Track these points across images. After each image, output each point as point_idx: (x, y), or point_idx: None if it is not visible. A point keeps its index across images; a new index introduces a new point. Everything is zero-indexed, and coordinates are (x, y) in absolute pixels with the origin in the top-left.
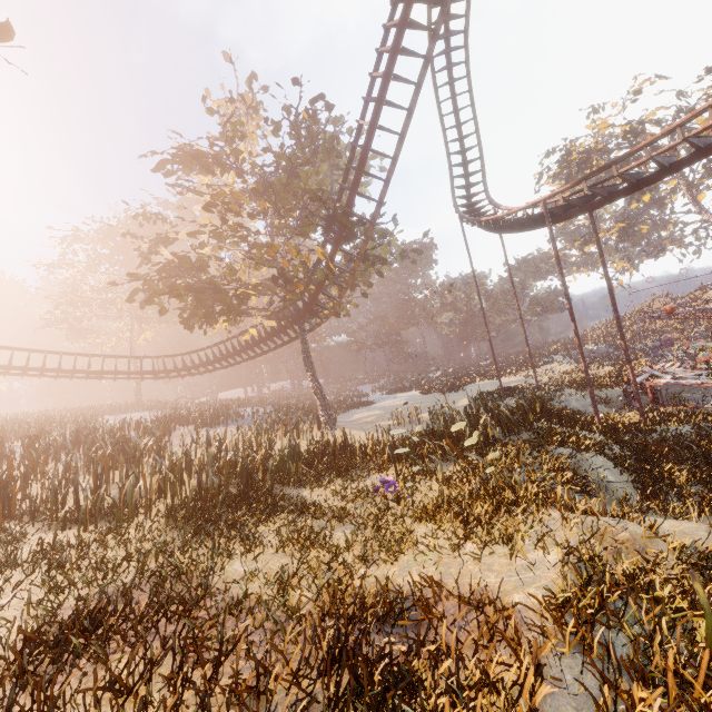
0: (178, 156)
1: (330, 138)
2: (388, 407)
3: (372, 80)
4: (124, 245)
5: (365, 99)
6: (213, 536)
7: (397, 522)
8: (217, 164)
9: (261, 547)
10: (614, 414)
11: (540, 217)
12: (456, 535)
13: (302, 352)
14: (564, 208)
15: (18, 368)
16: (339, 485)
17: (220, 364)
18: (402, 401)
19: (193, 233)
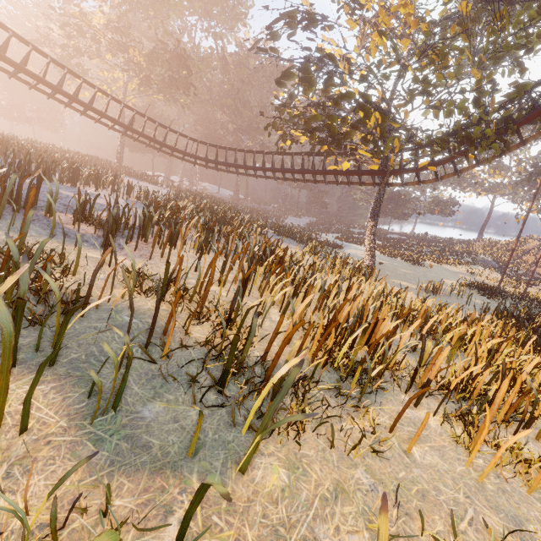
0: None
1: None
2: None
3: None
4: None
5: None
6: None
7: None
8: None
9: None
10: None
11: None
12: None
13: (376, 202)
14: None
15: (68, 95)
16: None
17: (255, 172)
18: None
19: (380, 30)
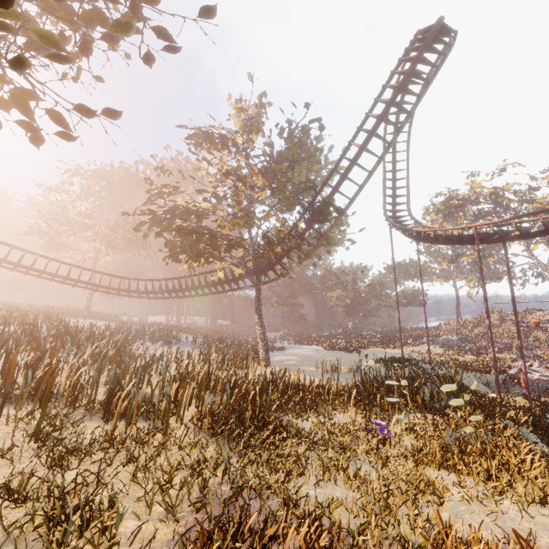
0: (207, 133)
1: (316, 148)
2: (302, 355)
3: (365, 118)
4: (113, 186)
5: (359, 129)
6: (260, 452)
7: (403, 464)
8: (234, 146)
9: (305, 471)
10: (502, 396)
11: (466, 237)
12: (486, 489)
13: (255, 298)
14: (487, 235)
15: (11, 263)
16: (319, 419)
17: (177, 294)
18: (311, 352)
19: (200, 190)
